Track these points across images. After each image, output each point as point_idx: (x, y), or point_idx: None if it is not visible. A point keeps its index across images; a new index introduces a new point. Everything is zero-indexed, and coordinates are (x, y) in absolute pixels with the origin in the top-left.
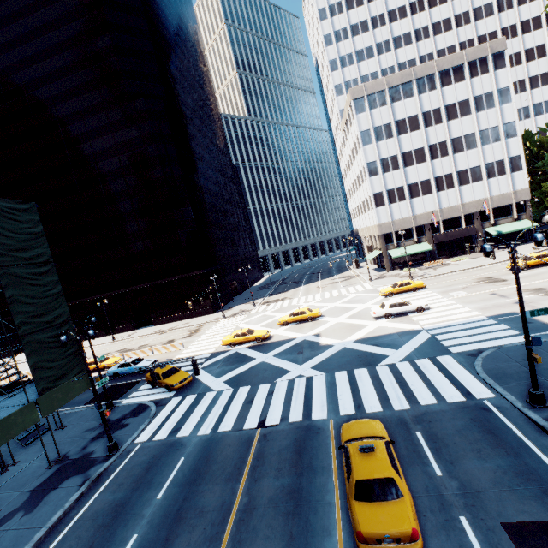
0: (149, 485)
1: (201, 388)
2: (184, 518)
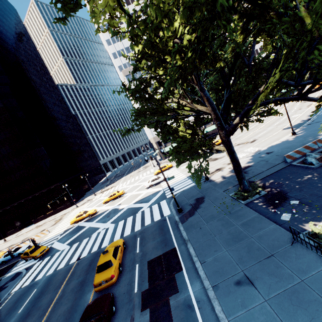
0: (15, 309)
1: (54, 252)
2: (30, 314)
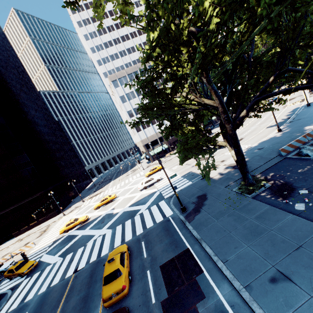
0: None
1: (44, 266)
2: None
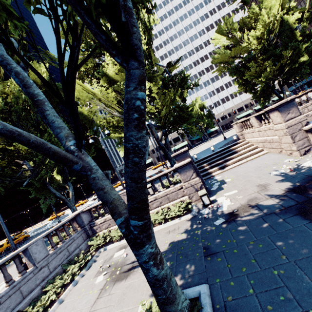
0: None
1: None
2: None
